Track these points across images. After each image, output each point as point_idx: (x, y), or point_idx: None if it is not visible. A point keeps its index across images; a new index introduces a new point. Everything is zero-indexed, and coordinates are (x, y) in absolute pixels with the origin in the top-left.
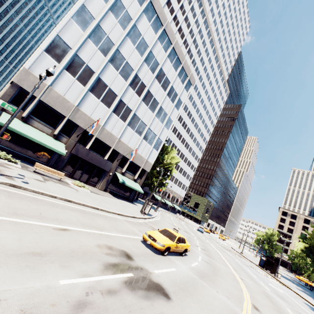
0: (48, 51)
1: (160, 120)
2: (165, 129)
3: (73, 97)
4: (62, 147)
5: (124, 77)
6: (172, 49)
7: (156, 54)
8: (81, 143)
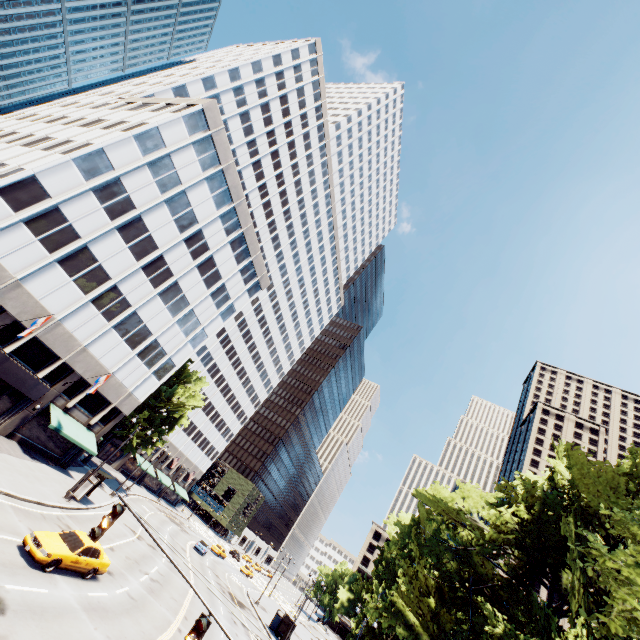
0: (4, 192)
1: (183, 330)
2: (189, 347)
3: (19, 265)
4: None
5: (136, 254)
6: (241, 235)
7: (210, 235)
8: None
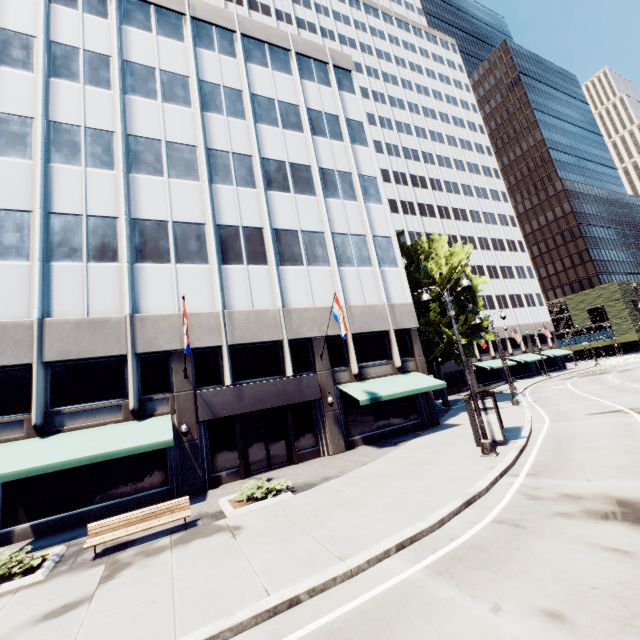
0: None
1: (344, 198)
2: (374, 207)
3: (112, 302)
4: (163, 427)
5: (187, 176)
6: (245, 40)
7: (218, 77)
8: (210, 384)
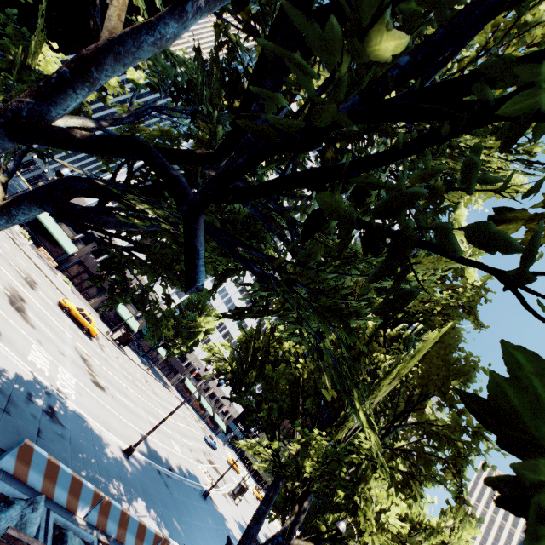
0: None
1: None
2: None
3: None
4: (73, 249)
5: None
6: None
7: None
8: (94, 255)
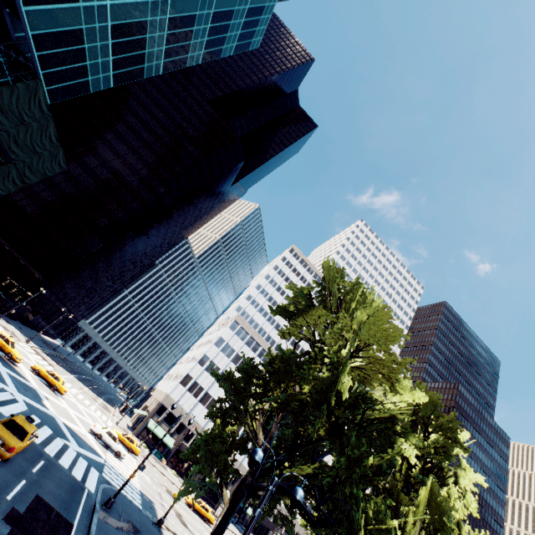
0: (181, 382)
1: None
2: None
3: (188, 407)
4: (172, 442)
5: None
6: None
7: None
8: (186, 440)
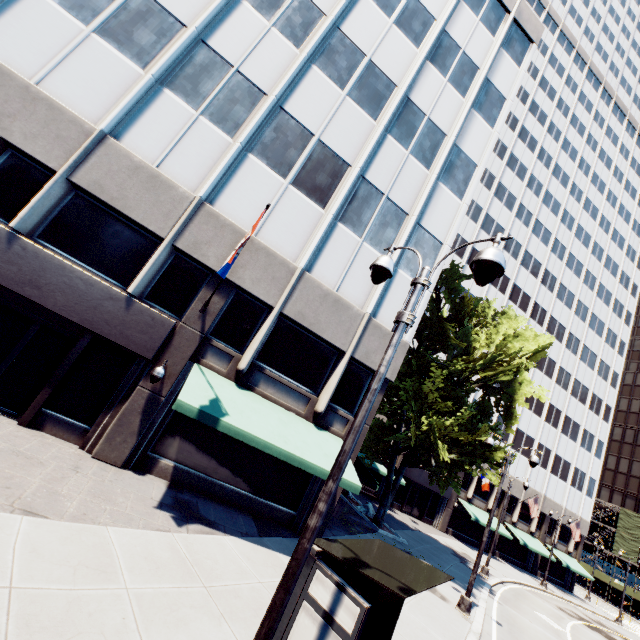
0: None
1: (413, 152)
2: (447, 194)
3: None
4: None
5: None
6: None
7: None
8: None
